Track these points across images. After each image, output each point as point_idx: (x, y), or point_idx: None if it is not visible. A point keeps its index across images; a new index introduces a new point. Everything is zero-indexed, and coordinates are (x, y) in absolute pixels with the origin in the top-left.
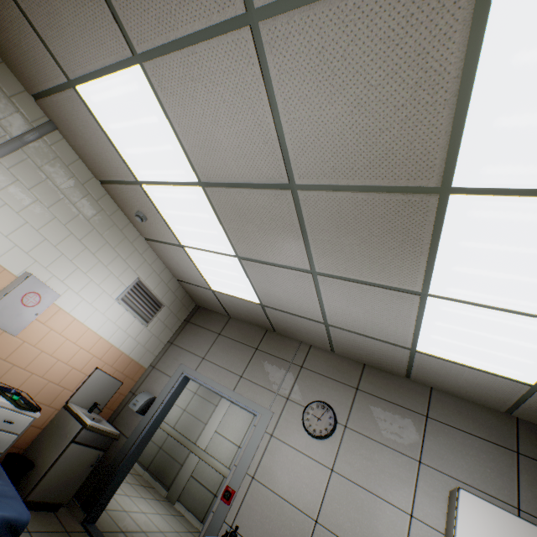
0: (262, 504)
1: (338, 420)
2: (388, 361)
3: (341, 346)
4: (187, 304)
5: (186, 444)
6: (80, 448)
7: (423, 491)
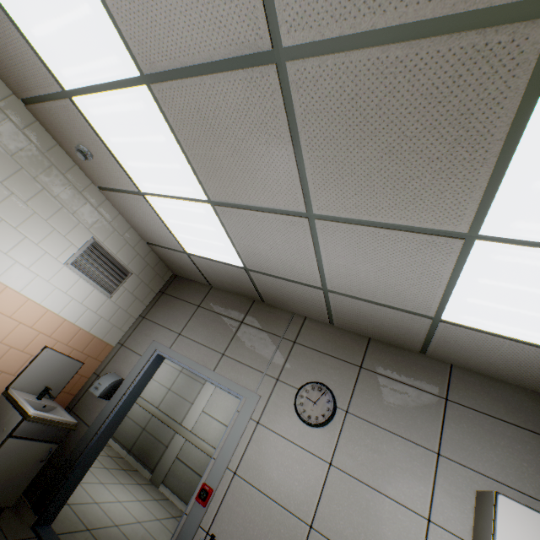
0: (245, 505)
1: (338, 405)
2: (400, 334)
3: (343, 318)
4: (162, 273)
5: (171, 425)
6: (23, 443)
7: (443, 490)
